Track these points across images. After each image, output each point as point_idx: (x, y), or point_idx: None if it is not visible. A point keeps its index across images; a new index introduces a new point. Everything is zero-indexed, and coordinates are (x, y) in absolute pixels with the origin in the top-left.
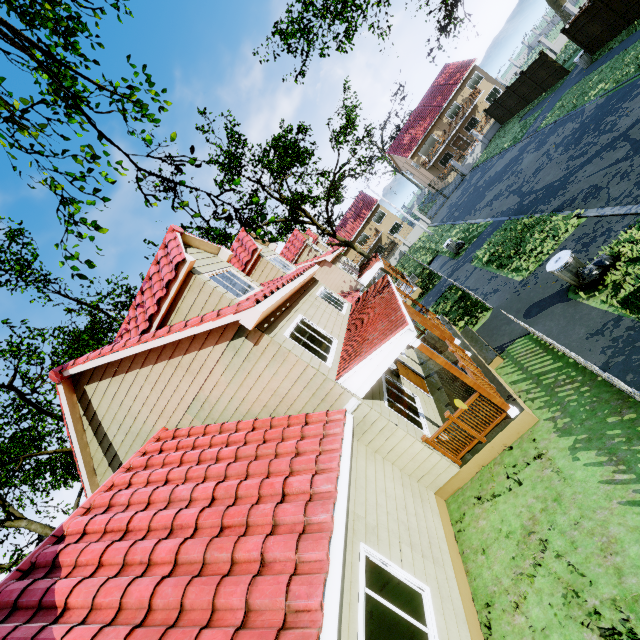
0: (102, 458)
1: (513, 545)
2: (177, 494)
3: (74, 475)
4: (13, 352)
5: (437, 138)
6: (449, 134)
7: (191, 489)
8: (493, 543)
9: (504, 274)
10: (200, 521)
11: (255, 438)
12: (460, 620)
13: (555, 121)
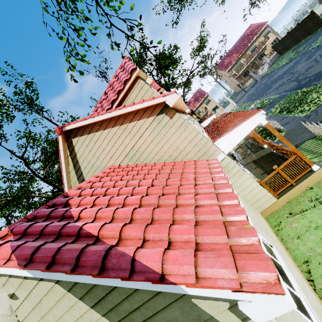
0: (76, 181)
1: (321, 232)
2: (130, 183)
3: None
4: (26, 137)
5: (243, 62)
6: (250, 60)
7: (138, 181)
8: (305, 233)
9: (292, 115)
10: (149, 191)
11: (167, 167)
12: (293, 266)
13: (318, 45)
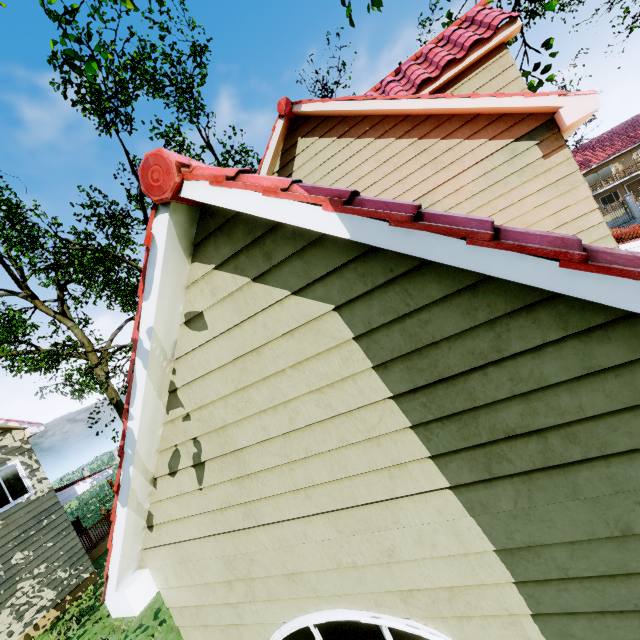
0: None
1: None
2: None
3: (133, 303)
4: (169, 137)
5: (614, 171)
6: (633, 171)
7: None
8: None
9: None
10: None
11: None
12: None
13: None
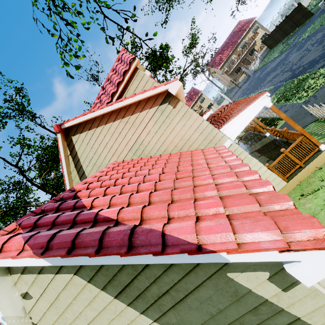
0: (78, 181)
1: None
2: (139, 173)
3: None
4: (20, 143)
5: (234, 59)
6: (241, 56)
7: (148, 170)
8: (320, 211)
9: (290, 103)
10: (161, 177)
11: (174, 157)
12: None
13: (308, 36)
